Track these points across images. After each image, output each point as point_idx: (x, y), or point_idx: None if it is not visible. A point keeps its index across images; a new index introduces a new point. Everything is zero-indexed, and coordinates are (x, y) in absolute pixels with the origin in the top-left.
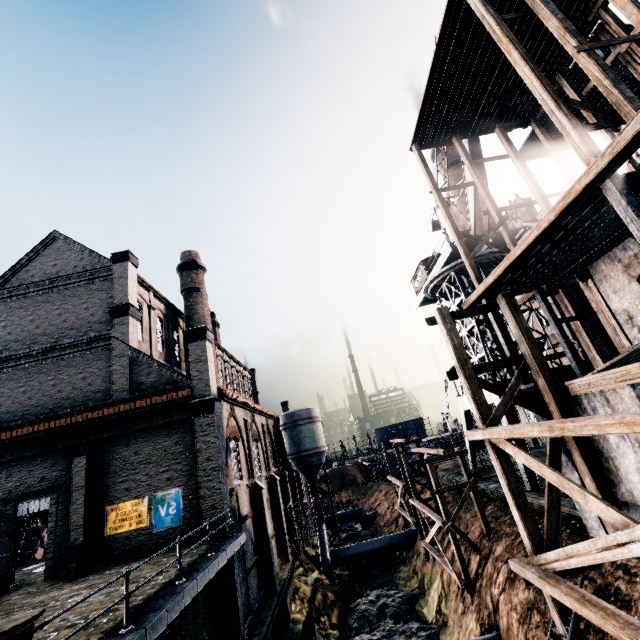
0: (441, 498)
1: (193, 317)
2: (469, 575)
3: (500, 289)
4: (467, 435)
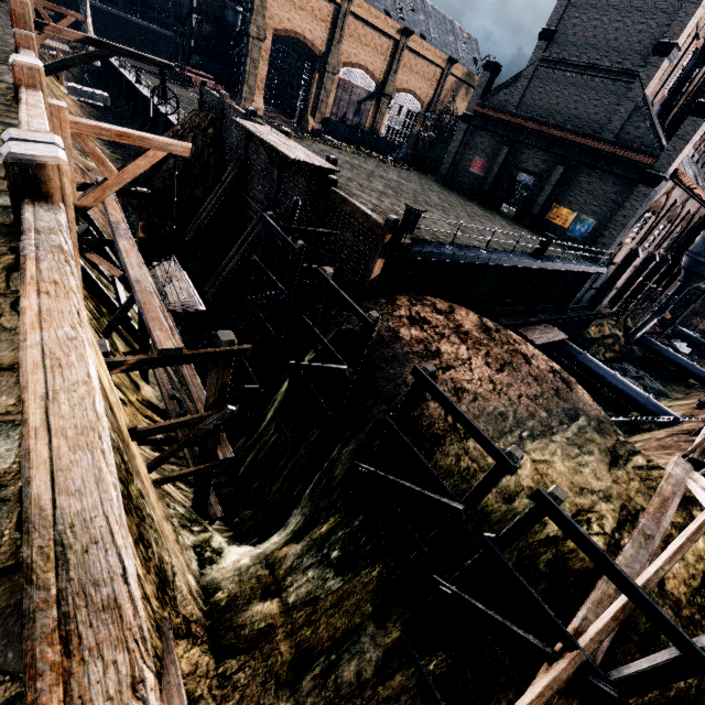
0: None
1: None
2: None
3: None
4: None
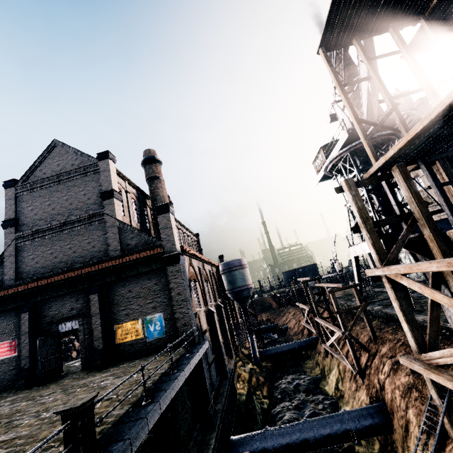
0: (340, 316)
1: (156, 198)
2: (361, 366)
3: (393, 162)
4: (368, 272)
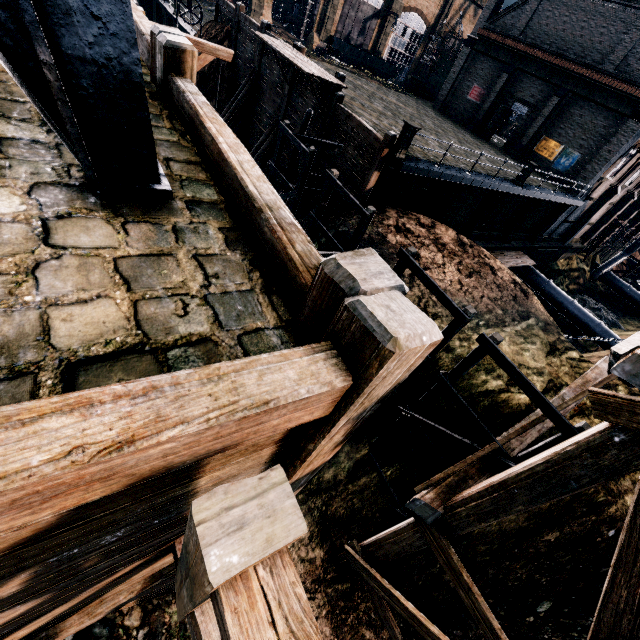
0: None
1: None
2: None
3: None
4: None
